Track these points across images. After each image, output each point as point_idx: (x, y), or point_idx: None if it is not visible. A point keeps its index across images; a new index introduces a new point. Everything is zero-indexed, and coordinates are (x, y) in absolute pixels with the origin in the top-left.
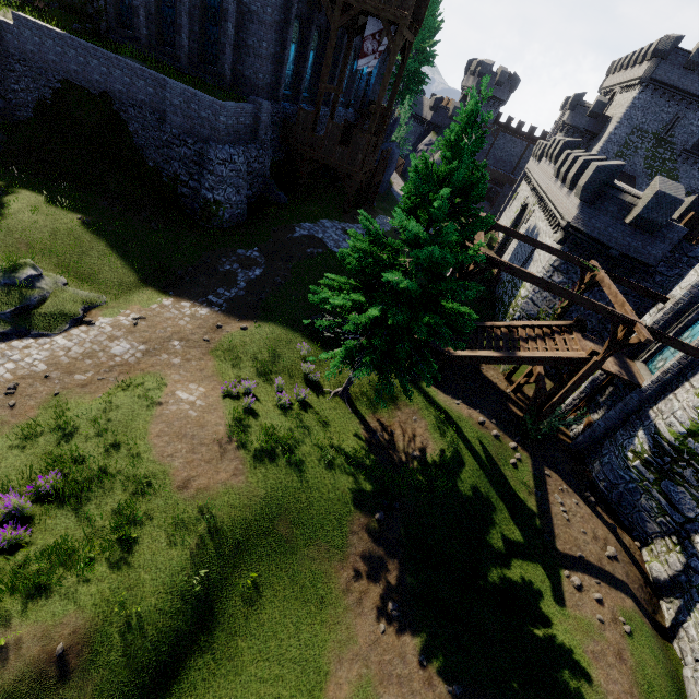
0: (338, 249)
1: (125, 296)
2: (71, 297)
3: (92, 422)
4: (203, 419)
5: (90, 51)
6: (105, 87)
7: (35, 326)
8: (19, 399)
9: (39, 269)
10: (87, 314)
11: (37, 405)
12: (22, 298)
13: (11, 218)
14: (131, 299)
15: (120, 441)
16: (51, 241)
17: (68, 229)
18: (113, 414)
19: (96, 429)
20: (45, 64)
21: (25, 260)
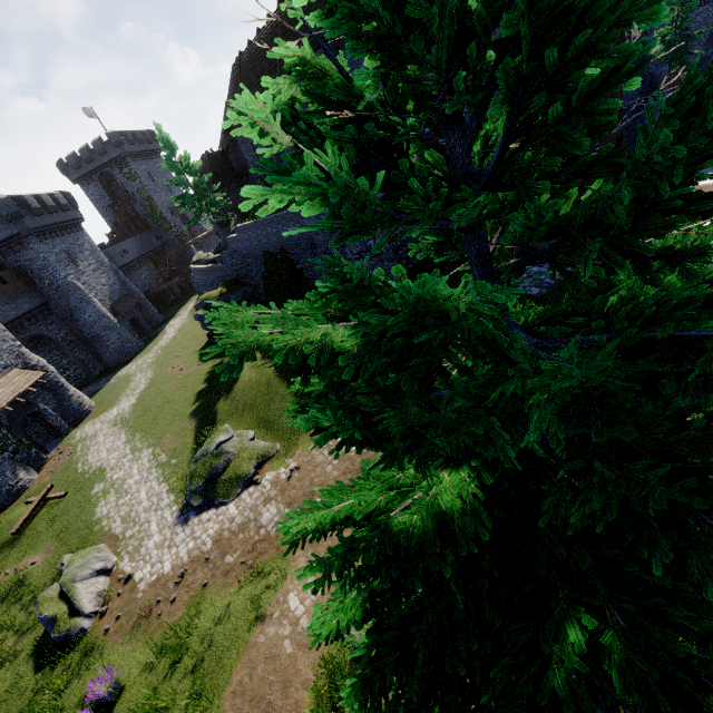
0: (537, 289)
1: (294, 439)
2: (249, 454)
3: (199, 642)
4: (293, 665)
5: (264, 224)
6: (280, 243)
7: (217, 494)
8: (181, 590)
9: (231, 431)
10: (261, 469)
11: (188, 600)
12: (210, 468)
13: (239, 383)
14: (297, 442)
15: (202, 690)
16: (256, 395)
17: (266, 379)
18: (219, 631)
19: (196, 658)
20: (256, 250)
21: (222, 427)
